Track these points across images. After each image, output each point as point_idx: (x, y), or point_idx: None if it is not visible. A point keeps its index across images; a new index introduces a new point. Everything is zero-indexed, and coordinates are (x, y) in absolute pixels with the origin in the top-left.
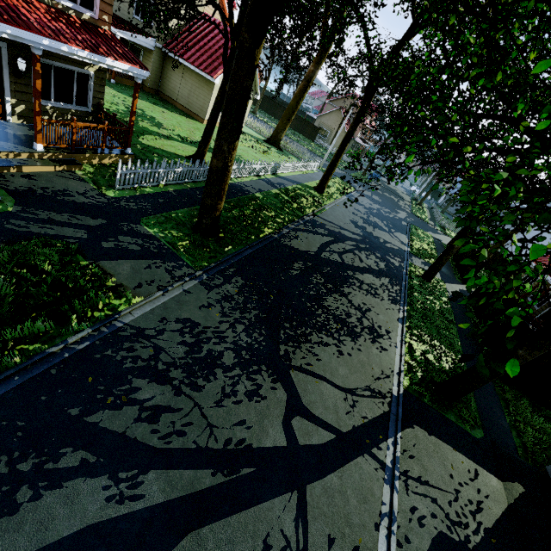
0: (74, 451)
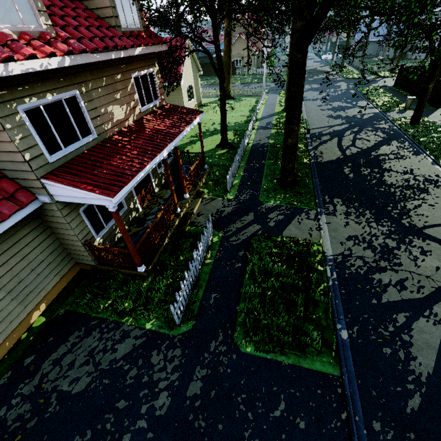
0: (397, 315)
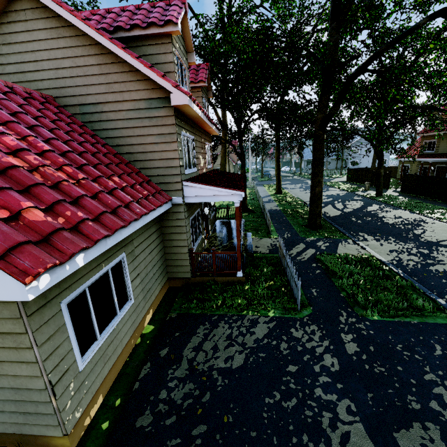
0: None
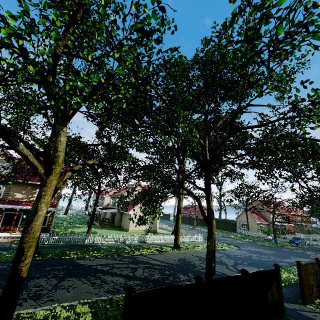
0: None
